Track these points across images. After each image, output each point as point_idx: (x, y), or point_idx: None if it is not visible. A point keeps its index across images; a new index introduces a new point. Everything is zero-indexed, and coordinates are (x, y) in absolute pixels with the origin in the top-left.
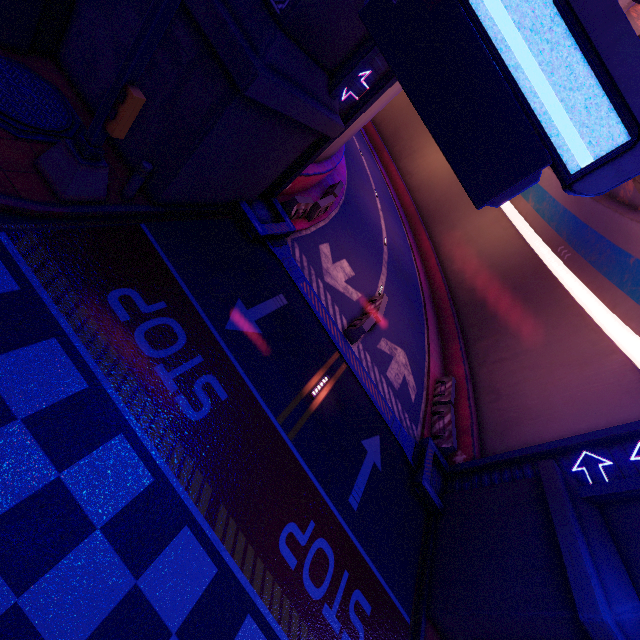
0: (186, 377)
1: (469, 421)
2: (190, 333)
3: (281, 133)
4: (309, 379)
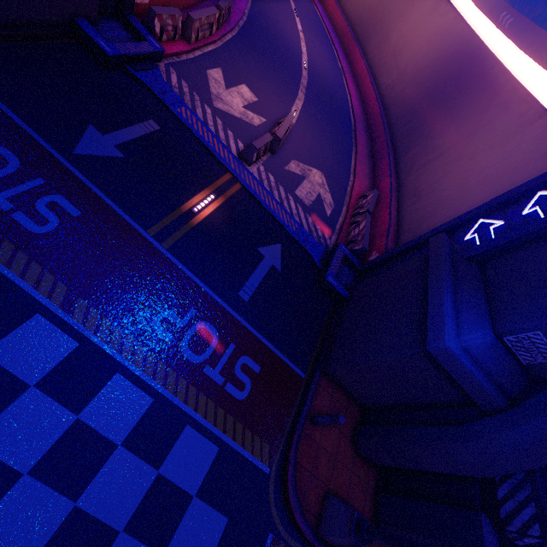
0: (24, 197)
1: (387, 225)
2: (24, 158)
3: None
4: (190, 198)
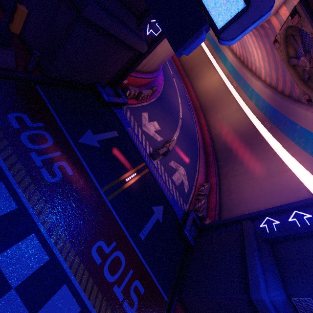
0: (49, 160)
1: (214, 204)
2: (56, 140)
3: (113, 46)
4: (125, 173)
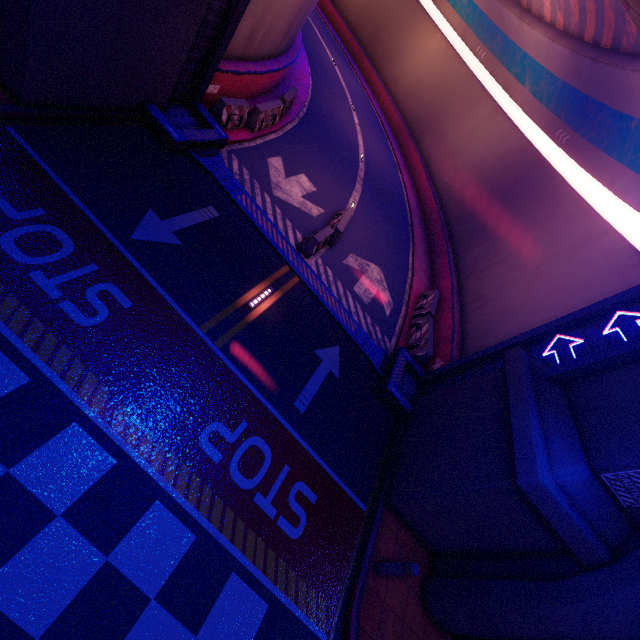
0: (74, 284)
1: (451, 330)
2: (80, 241)
3: None
4: (247, 291)
